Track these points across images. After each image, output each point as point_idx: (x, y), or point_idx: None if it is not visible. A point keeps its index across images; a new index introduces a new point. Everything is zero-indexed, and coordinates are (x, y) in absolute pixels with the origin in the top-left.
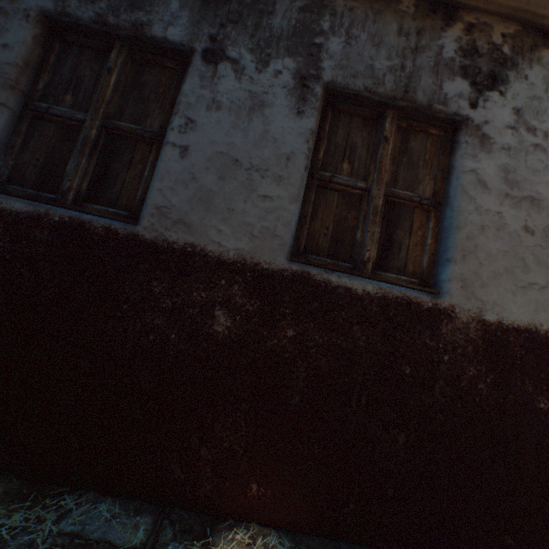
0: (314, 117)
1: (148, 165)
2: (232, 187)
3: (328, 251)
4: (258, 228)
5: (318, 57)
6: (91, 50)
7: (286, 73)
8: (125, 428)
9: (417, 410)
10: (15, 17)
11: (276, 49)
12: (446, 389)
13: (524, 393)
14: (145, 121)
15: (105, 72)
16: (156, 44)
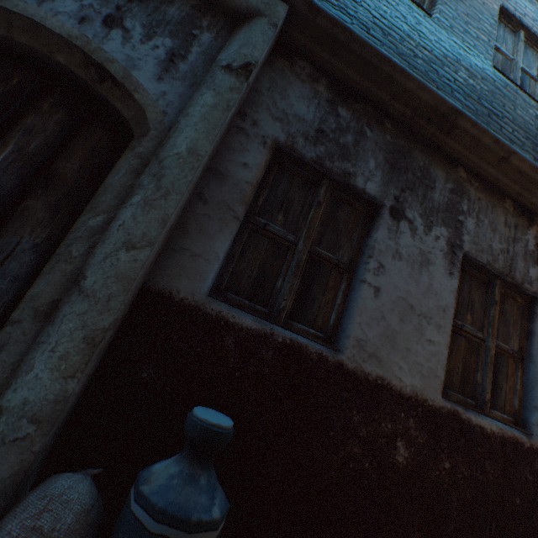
0: (458, 278)
1: (341, 292)
2: (408, 329)
3: (458, 387)
4: (425, 368)
5: (460, 230)
6: (299, 177)
7: (441, 239)
8: None
9: (523, 536)
10: (254, 140)
11: (436, 218)
12: None
13: None
14: (337, 251)
15: (316, 204)
16: (358, 192)
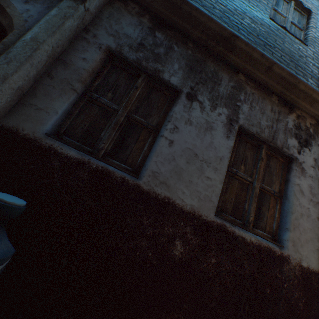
0: (233, 140)
1: (147, 143)
2: (192, 168)
3: (231, 212)
4: (203, 194)
5: (238, 111)
6: (126, 72)
7: (223, 115)
8: (111, 317)
9: (271, 316)
10: (93, 45)
11: (220, 102)
12: (285, 304)
13: (318, 310)
14: (149, 118)
15: (134, 88)
16: (164, 82)
